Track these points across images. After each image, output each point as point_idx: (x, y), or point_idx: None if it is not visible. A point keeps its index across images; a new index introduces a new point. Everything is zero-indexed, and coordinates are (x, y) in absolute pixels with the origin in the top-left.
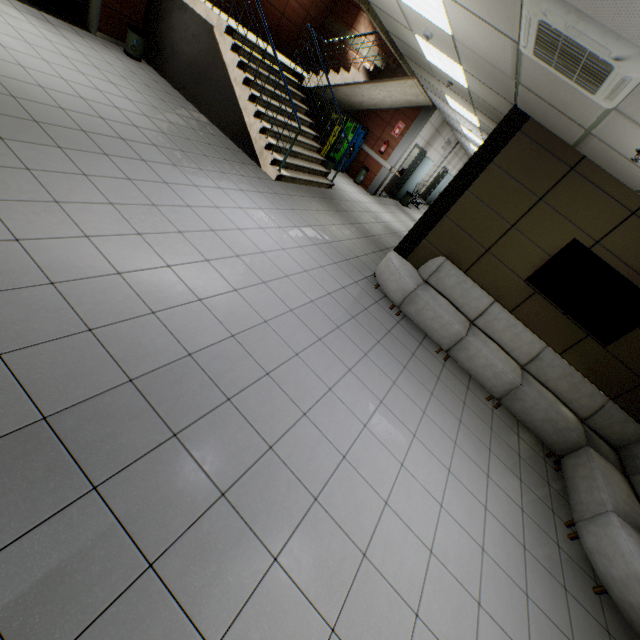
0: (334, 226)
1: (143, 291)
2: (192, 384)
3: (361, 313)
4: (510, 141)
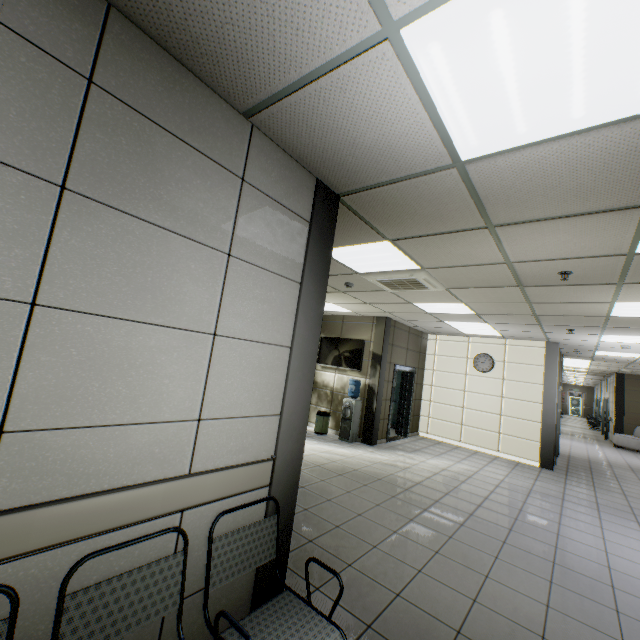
0: (572, 437)
1: (596, 455)
2: (636, 465)
3: (635, 455)
4: (624, 381)
